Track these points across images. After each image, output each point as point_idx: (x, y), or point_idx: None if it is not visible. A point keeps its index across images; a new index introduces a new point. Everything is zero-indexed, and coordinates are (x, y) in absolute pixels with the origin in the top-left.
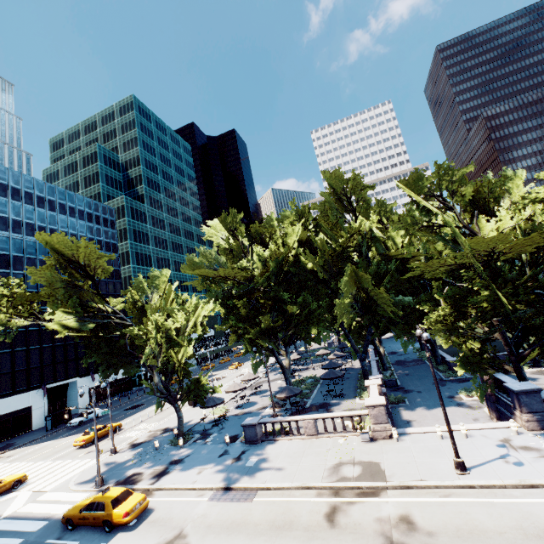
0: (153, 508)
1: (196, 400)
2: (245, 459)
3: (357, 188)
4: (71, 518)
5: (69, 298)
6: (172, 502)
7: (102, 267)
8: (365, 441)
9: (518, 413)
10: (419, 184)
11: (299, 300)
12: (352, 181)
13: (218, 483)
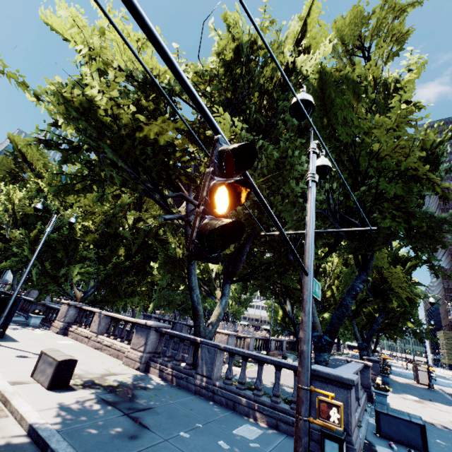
0: None
1: None
2: None
3: None
4: None
5: None
6: None
7: None
8: None
9: None
10: None
11: None
12: None
13: None
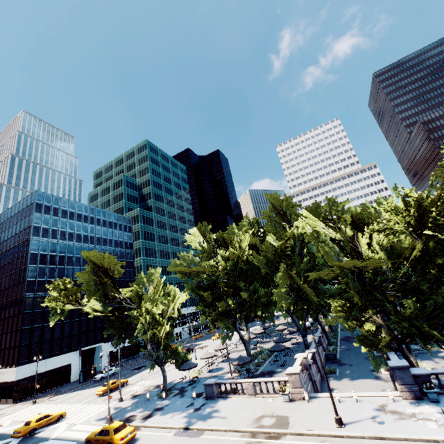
0: (139, 438)
1: (181, 364)
2: (202, 409)
3: (289, 206)
4: (90, 440)
5: (98, 290)
6: (151, 435)
7: (117, 270)
8: (286, 401)
9: (397, 385)
10: (319, 211)
11: (251, 288)
12: (285, 201)
13: (181, 424)
